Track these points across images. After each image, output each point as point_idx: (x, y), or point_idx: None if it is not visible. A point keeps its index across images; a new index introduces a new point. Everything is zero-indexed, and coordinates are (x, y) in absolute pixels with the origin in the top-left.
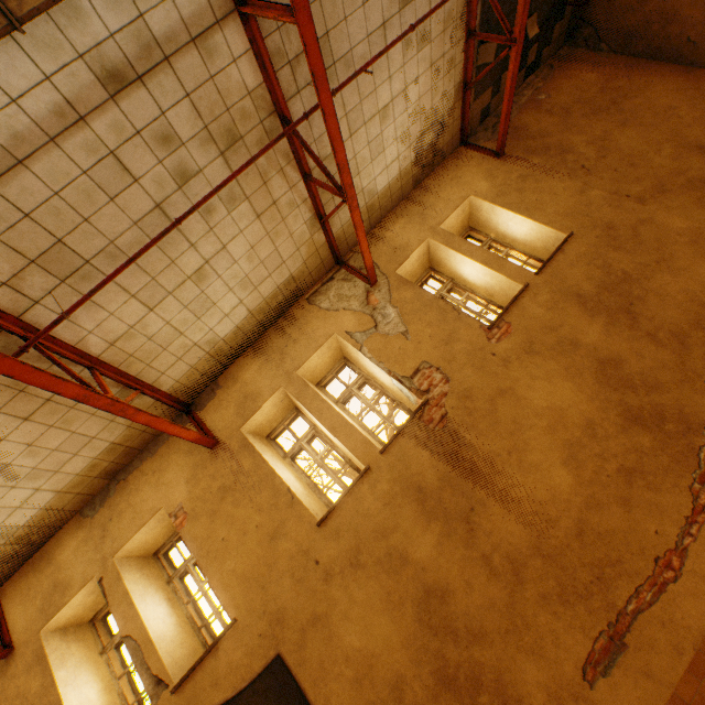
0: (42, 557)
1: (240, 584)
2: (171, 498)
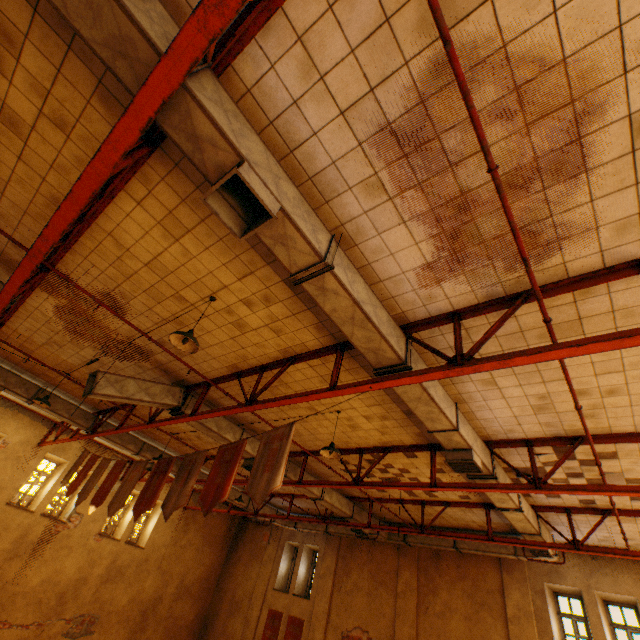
0: None
1: None
2: (13, 437)
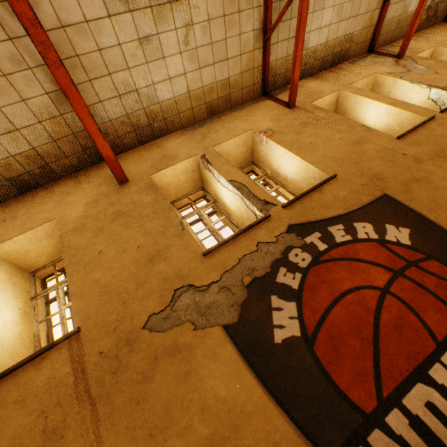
0: (151, 145)
1: (333, 161)
2: (259, 126)
